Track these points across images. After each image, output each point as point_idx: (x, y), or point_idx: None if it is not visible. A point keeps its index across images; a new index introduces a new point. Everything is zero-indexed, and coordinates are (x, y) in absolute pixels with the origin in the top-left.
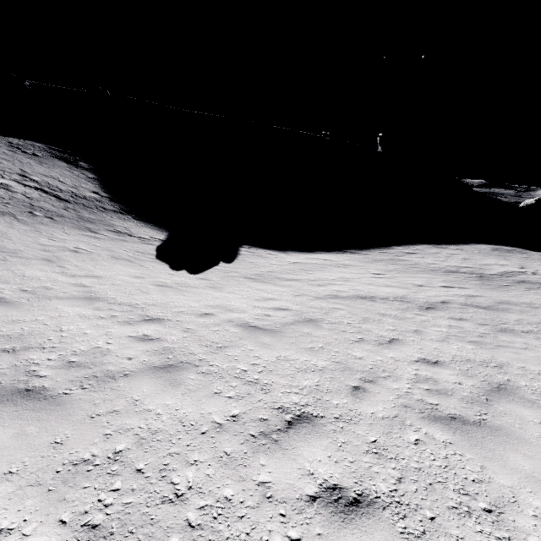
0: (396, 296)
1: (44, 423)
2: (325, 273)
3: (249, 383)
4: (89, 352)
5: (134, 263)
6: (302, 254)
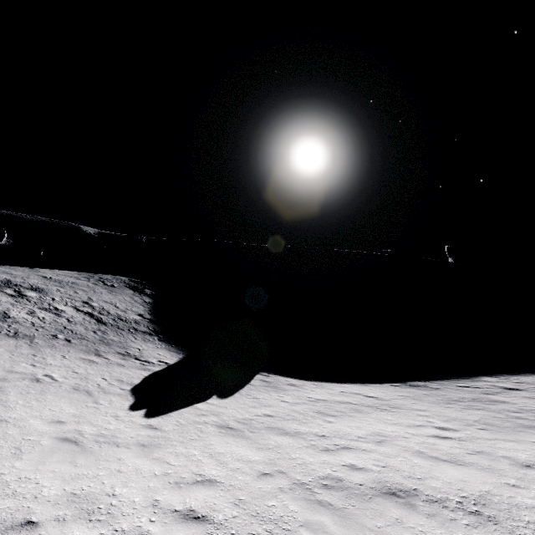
0: (467, 494)
1: None
2: (354, 422)
3: None
4: None
5: (91, 397)
6: (336, 386)
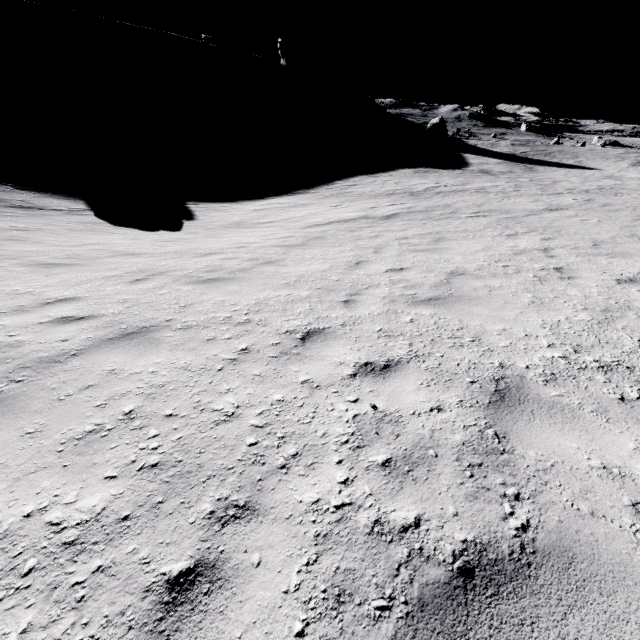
0: (361, 217)
1: (245, 282)
2: (292, 213)
3: (321, 259)
4: (208, 267)
5: (102, 232)
6: (255, 202)
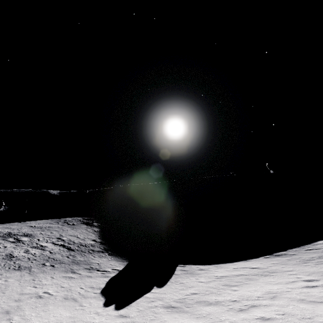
0: None
1: None
2: (250, 287)
3: None
4: None
5: (77, 302)
6: (230, 265)
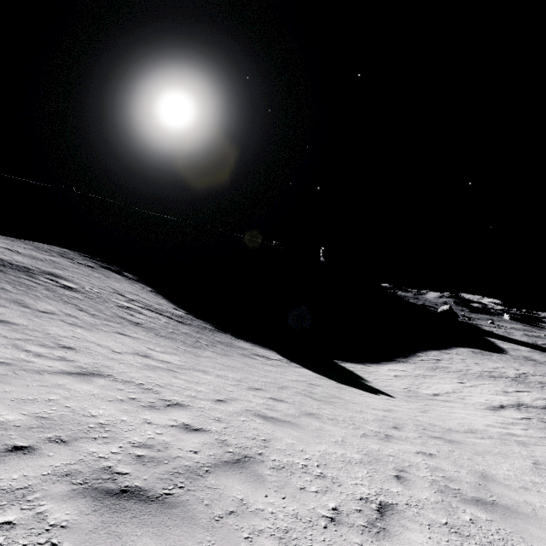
0: (518, 403)
1: None
2: (434, 385)
3: None
4: None
5: (350, 391)
6: (379, 366)
